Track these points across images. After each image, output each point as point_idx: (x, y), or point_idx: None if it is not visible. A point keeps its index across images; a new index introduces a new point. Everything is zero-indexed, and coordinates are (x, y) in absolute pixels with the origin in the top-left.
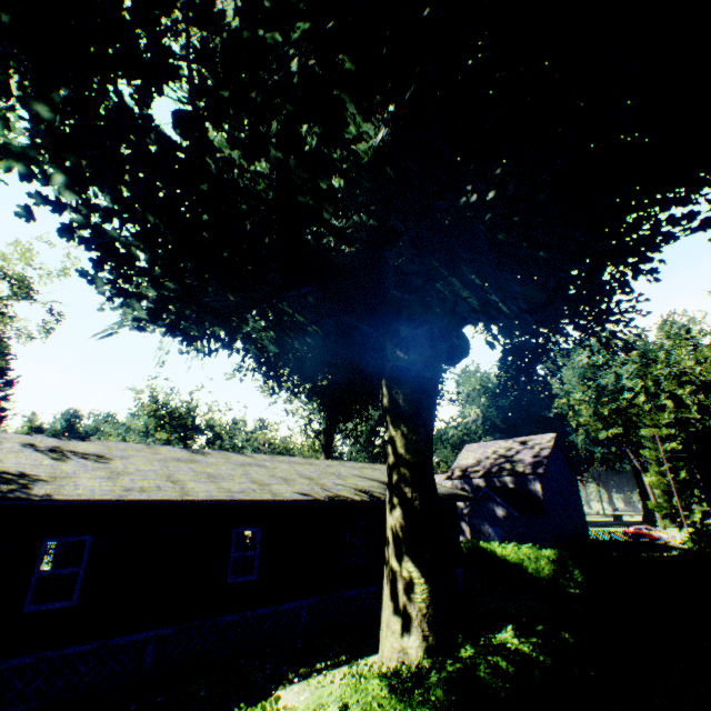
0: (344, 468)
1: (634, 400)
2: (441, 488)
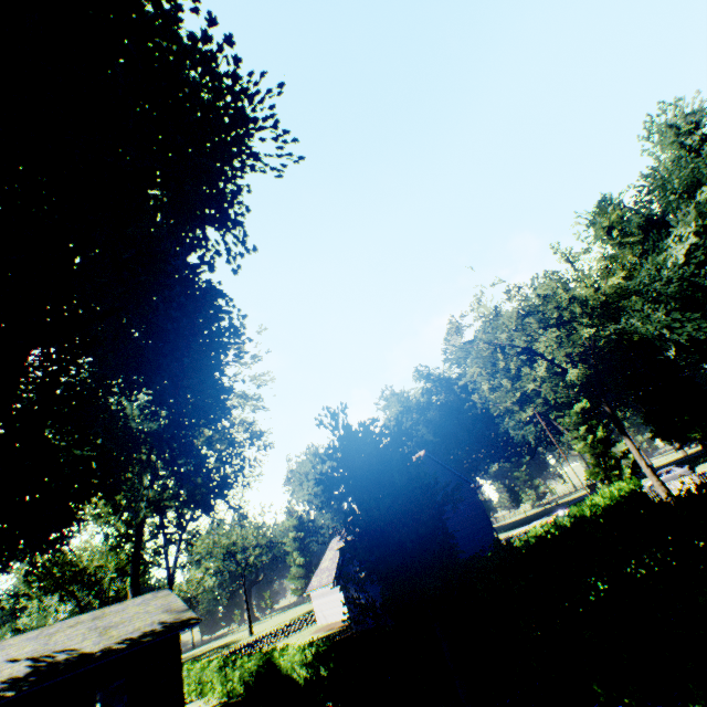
0: (23, 645)
1: (480, 388)
2: (159, 620)
